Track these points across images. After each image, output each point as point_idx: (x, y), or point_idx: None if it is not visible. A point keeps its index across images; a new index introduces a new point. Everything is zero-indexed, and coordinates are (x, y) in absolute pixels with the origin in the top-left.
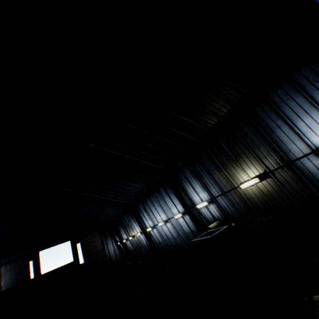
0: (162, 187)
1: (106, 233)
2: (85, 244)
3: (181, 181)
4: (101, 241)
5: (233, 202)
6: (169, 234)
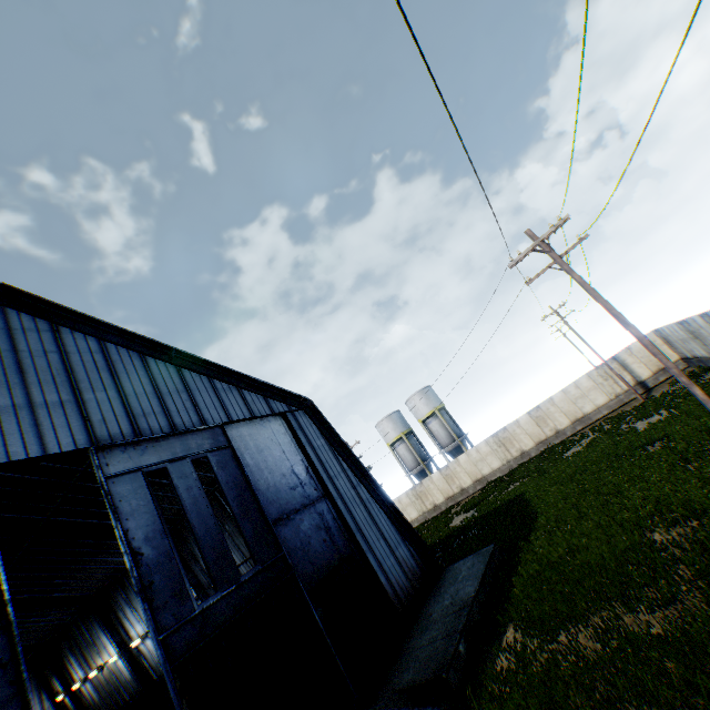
0: None
1: None
2: None
3: (190, 544)
4: None
5: None
6: None
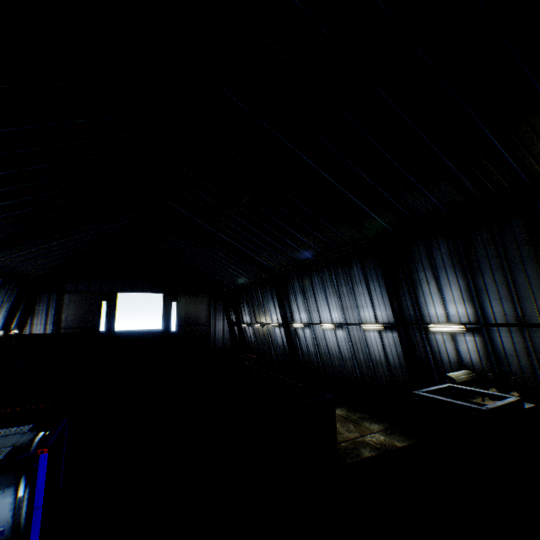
0: (360, 262)
1: (218, 302)
2: (183, 307)
3: (413, 265)
4: (208, 312)
5: (539, 351)
6: (334, 348)
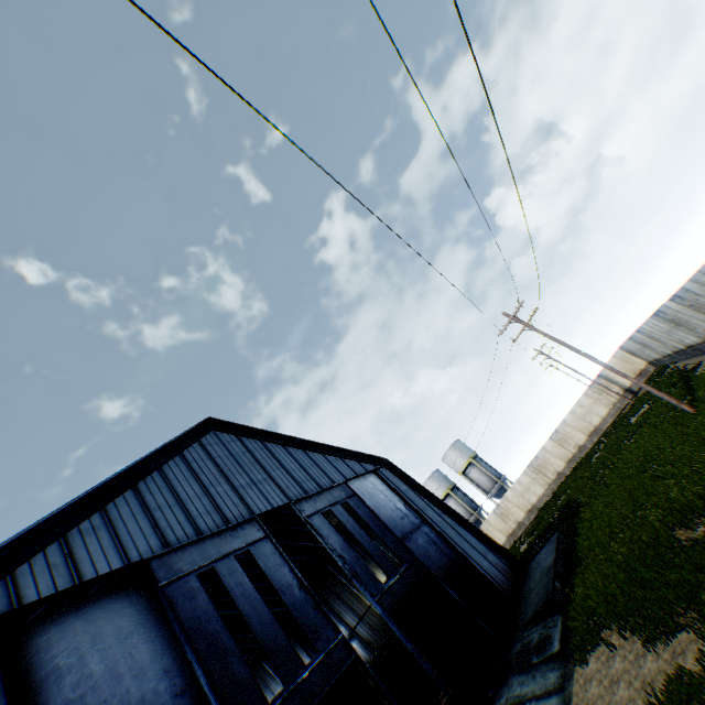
0: None
1: None
2: None
3: None
4: None
5: (374, 625)
6: None
